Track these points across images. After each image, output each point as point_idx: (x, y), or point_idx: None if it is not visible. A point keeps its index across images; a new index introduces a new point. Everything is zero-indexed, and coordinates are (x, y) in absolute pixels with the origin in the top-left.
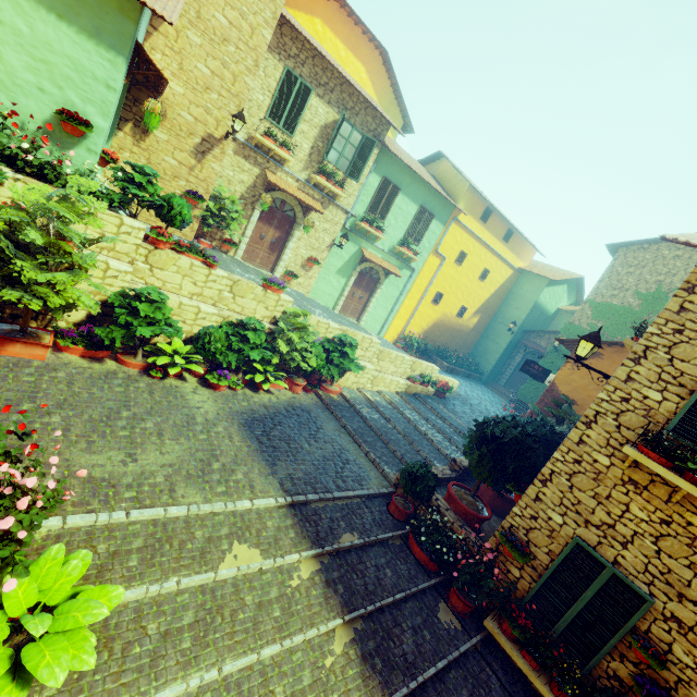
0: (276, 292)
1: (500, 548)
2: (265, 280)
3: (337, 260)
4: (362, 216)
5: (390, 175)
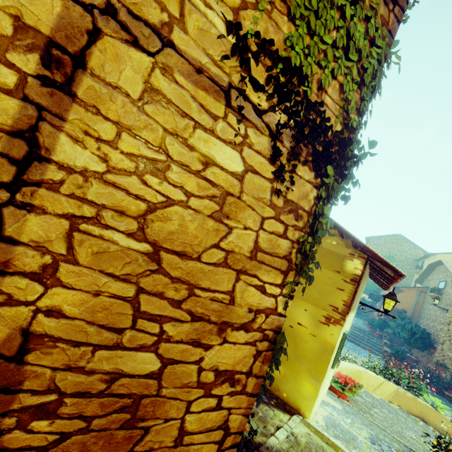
0: None
1: (436, 368)
2: None
3: None
4: None
5: None
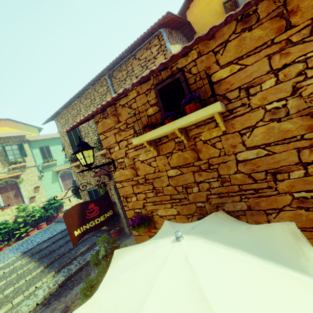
0: (8, 208)
1: None
2: (0, 208)
3: (48, 180)
4: (43, 162)
5: (41, 145)
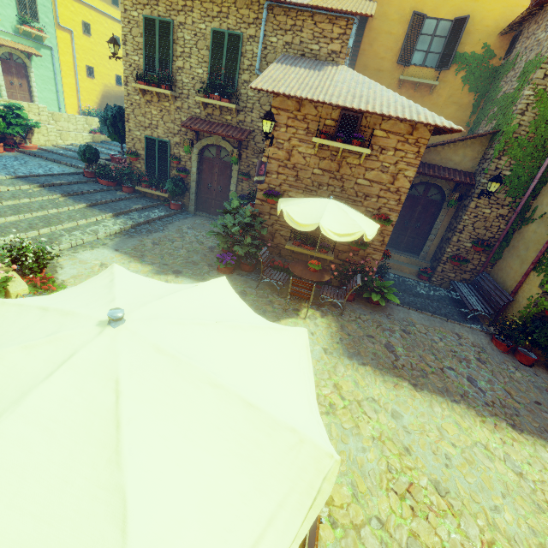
0: None
1: (131, 161)
2: None
3: None
4: None
5: None
